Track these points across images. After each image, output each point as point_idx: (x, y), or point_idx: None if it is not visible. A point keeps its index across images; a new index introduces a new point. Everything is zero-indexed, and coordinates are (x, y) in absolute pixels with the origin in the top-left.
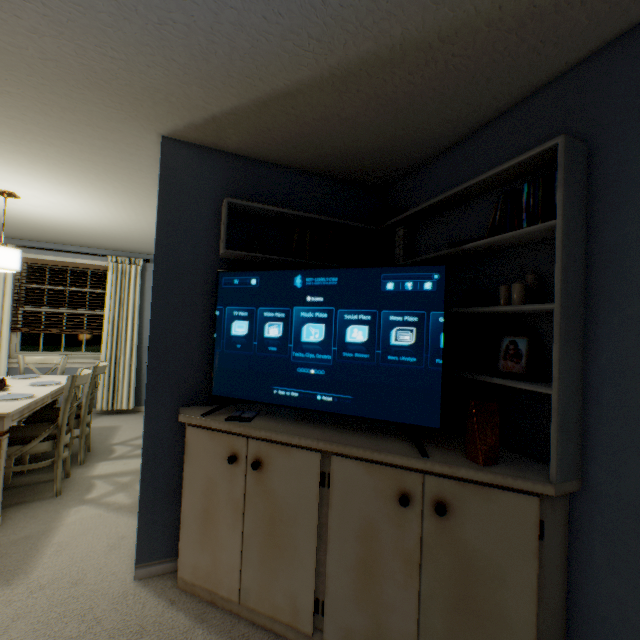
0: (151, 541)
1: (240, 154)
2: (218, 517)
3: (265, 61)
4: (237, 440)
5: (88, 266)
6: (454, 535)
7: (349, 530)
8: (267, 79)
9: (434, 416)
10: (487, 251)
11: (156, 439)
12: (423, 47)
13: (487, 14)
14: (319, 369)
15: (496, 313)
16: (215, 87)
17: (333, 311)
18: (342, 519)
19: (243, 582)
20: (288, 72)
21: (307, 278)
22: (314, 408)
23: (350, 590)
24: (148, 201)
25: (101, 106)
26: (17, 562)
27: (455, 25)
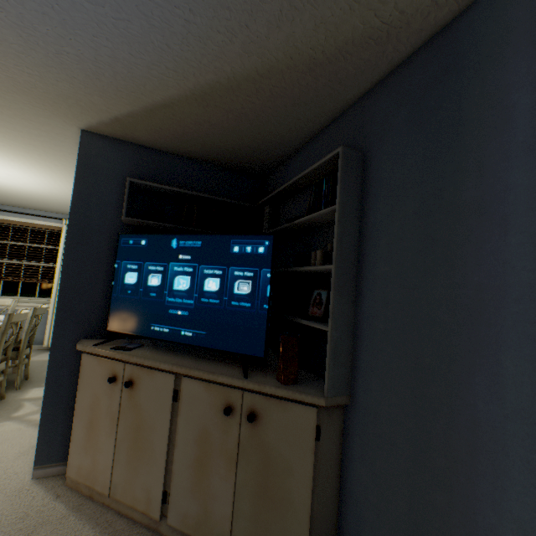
0: (49, 447)
1: (146, 145)
2: (99, 426)
3: (141, 82)
4: (118, 365)
5: (46, 227)
6: (261, 438)
7: (191, 435)
8: (147, 94)
9: (260, 348)
10: (313, 226)
11: (60, 364)
12: (250, 80)
13: (284, 61)
14: (184, 311)
15: (314, 272)
16: (111, 97)
17: (197, 267)
18: (186, 426)
19: (113, 479)
20: (161, 90)
21: (181, 241)
22: (179, 341)
23: (188, 483)
24: None
25: (30, 106)
26: None
27: (266, 67)
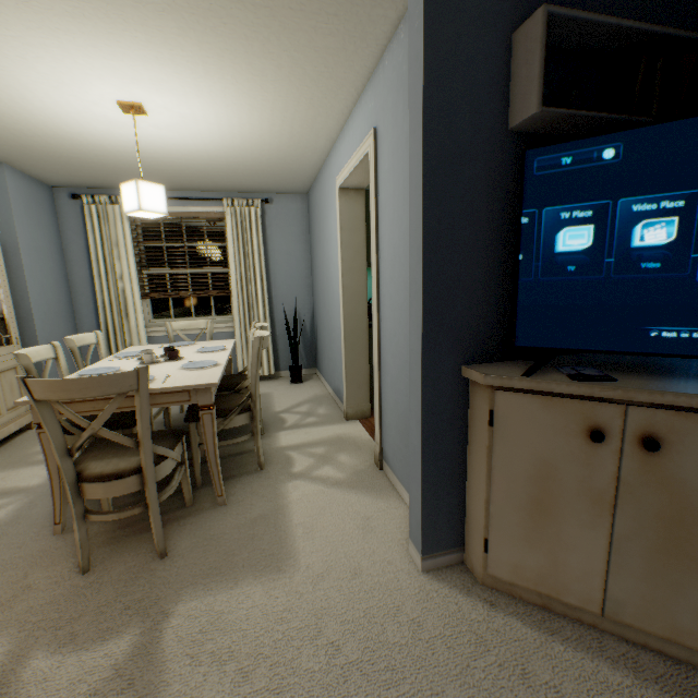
0: (435, 530)
1: None
2: (559, 510)
3: None
4: (601, 409)
5: (202, 215)
6: None
7: None
8: None
9: None
10: None
11: (435, 409)
12: None
13: None
14: None
15: None
16: None
17: None
18: None
19: (609, 592)
20: None
21: None
22: None
23: None
24: (311, 90)
25: None
26: (272, 545)
27: None
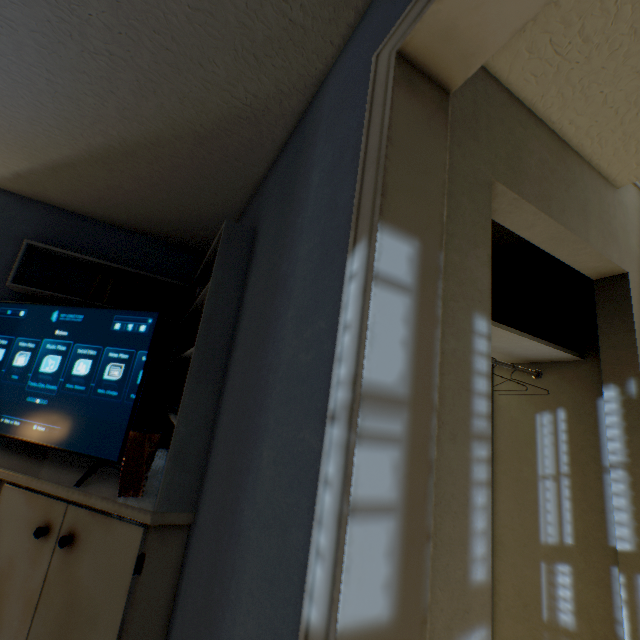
0: None
1: (65, 208)
2: None
3: (30, 137)
4: None
5: None
6: (73, 571)
7: None
8: (42, 151)
9: (116, 449)
10: None
11: None
12: (143, 146)
13: (169, 132)
14: (45, 399)
15: None
16: (3, 150)
17: (72, 345)
18: None
19: None
20: (54, 148)
21: (63, 314)
22: (28, 438)
23: None
24: None
25: None
26: None
27: (153, 135)
